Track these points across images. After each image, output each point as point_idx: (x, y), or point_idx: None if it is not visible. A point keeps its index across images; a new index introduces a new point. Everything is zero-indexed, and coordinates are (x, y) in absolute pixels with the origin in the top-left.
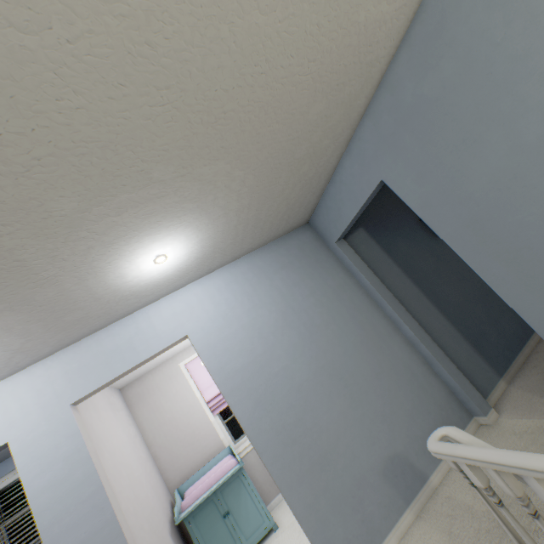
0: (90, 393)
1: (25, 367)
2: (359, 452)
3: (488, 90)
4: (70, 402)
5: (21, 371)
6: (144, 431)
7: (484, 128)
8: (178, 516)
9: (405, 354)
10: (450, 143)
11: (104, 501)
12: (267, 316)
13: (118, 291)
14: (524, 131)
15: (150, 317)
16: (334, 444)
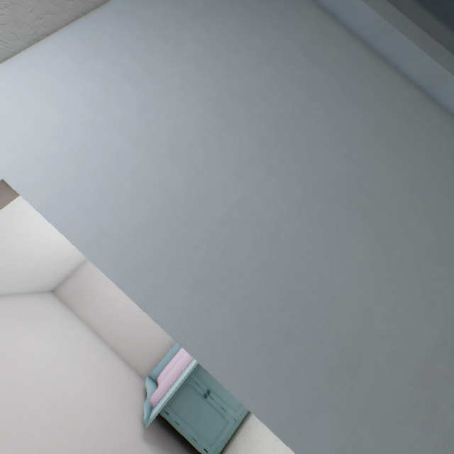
0: None
1: None
2: (412, 325)
3: None
4: None
5: None
6: (96, 327)
7: None
8: (148, 415)
9: (452, 139)
10: None
11: None
12: (182, 114)
13: None
14: None
15: None
16: (364, 324)
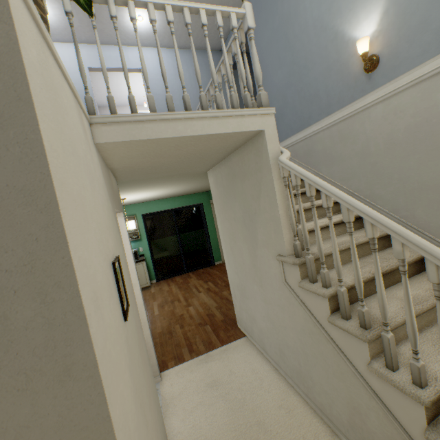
0: (96, 69)
1: (73, 42)
2: None
3: (273, 0)
4: (88, 67)
5: (71, 43)
6: None
7: (270, 17)
8: None
9: None
10: (263, 20)
11: (95, 106)
12: (179, 82)
13: (119, 25)
14: (275, 23)
15: (128, 52)
16: None
